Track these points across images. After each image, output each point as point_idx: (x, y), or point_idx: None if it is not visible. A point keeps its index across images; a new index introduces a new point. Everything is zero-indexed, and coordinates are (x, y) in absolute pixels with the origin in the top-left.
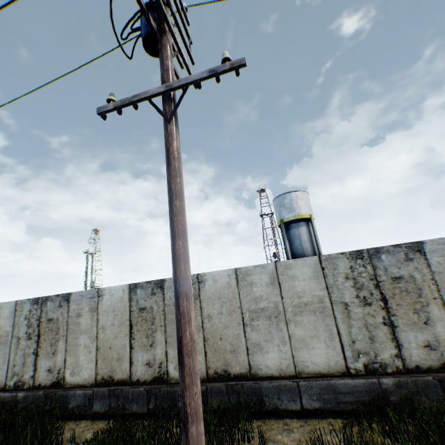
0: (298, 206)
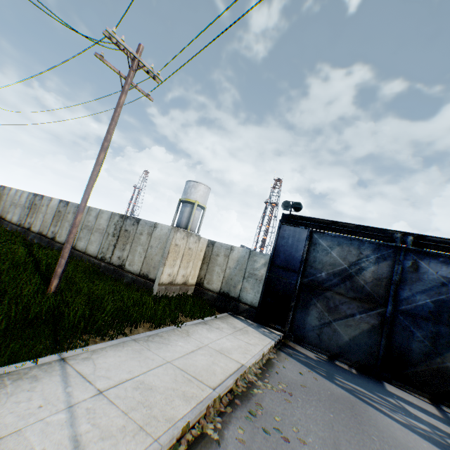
0: (190, 192)
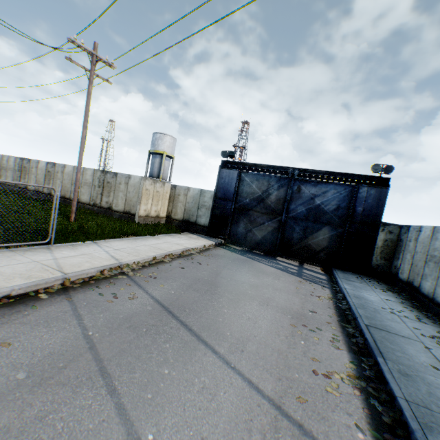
0: (158, 144)
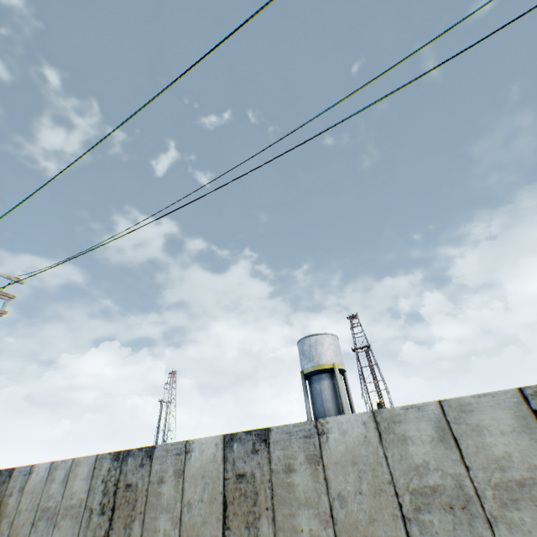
0: (318, 354)
